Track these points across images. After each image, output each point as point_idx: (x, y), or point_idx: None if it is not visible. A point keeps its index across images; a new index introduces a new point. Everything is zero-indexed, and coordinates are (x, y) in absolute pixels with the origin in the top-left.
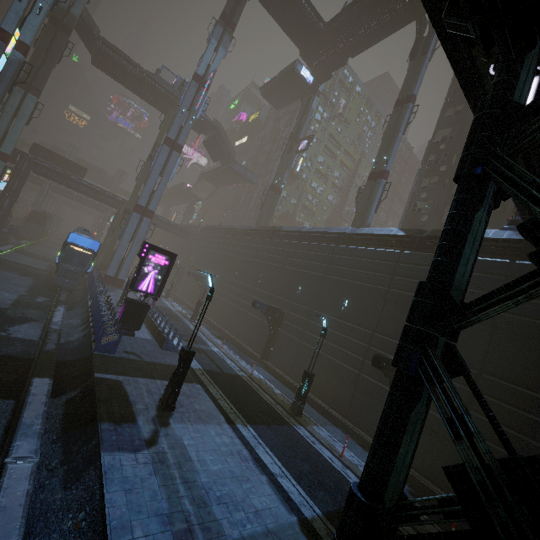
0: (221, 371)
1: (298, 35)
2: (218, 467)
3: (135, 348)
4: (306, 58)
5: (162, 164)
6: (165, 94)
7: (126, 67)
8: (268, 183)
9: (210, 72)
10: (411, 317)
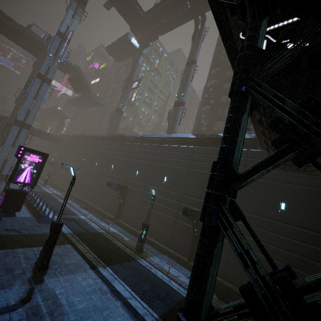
0: (87, 232)
1: (128, 17)
2: (84, 304)
3: (15, 225)
4: (134, 32)
5: (35, 92)
6: (36, 43)
7: (1, 19)
8: (115, 108)
9: (69, 31)
10: (210, 186)
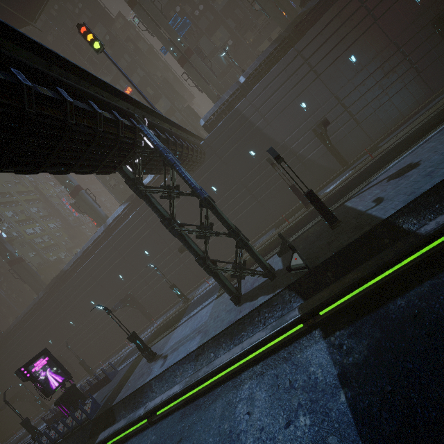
0: (147, 341)
1: None
2: (188, 328)
3: (101, 397)
4: None
5: None
6: None
7: None
8: None
9: None
10: (167, 227)
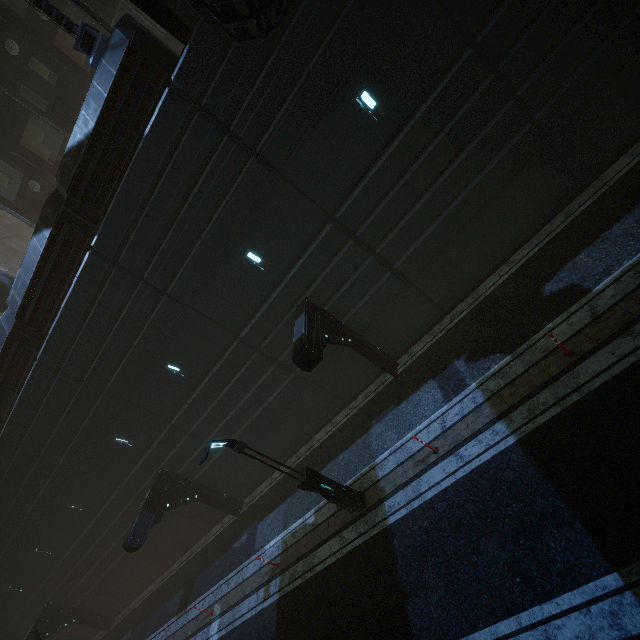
0: None
1: None
2: None
3: None
4: None
5: None
6: None
7: None
8: None
9: None
10: None
